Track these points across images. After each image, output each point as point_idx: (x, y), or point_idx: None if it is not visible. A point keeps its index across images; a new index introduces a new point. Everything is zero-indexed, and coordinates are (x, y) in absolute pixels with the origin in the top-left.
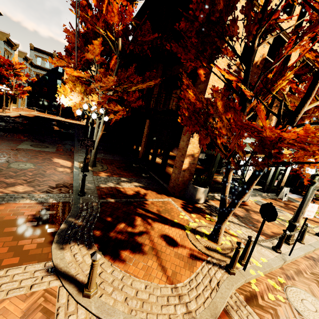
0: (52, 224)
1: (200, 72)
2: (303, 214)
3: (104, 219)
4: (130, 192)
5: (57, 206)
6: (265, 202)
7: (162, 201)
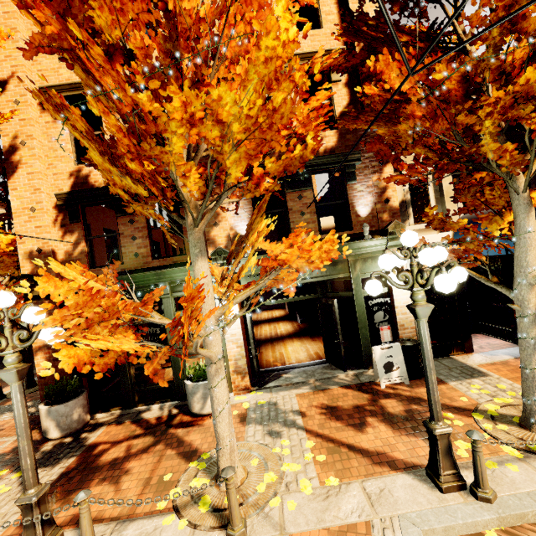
0: None
1: None
2: (220, 446)
3: None
4: None
5: None
6: (289, 404)
7: None
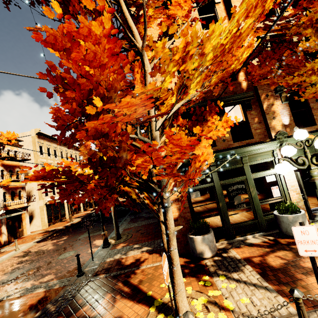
0: (35, 313)
1: (87, 143)
2: None
3: (77, 301)
4: (130, 261)
5: (55, 291)
6: None
7: (157, 265)
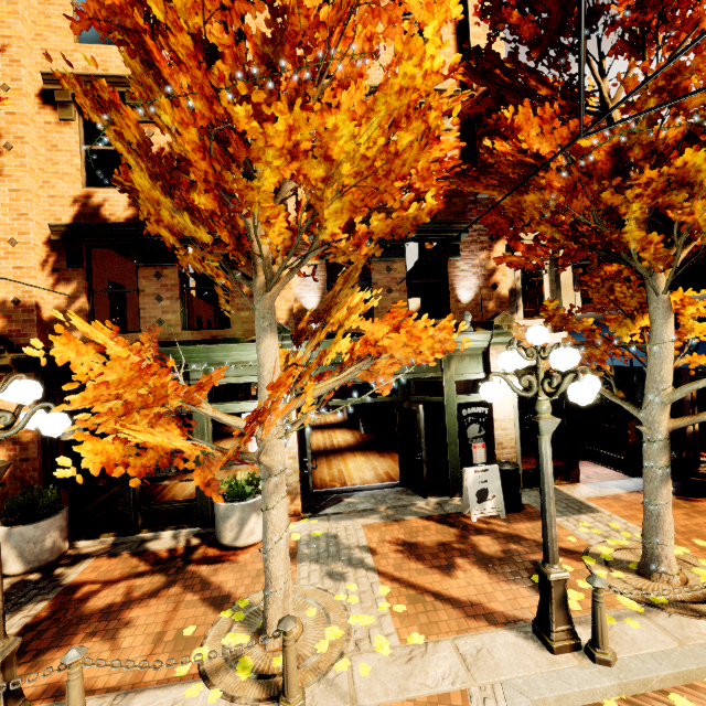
0: None
1: None
2: (271, 590)
3: None
4: None
5: None
6: (354, 537)
7: None
